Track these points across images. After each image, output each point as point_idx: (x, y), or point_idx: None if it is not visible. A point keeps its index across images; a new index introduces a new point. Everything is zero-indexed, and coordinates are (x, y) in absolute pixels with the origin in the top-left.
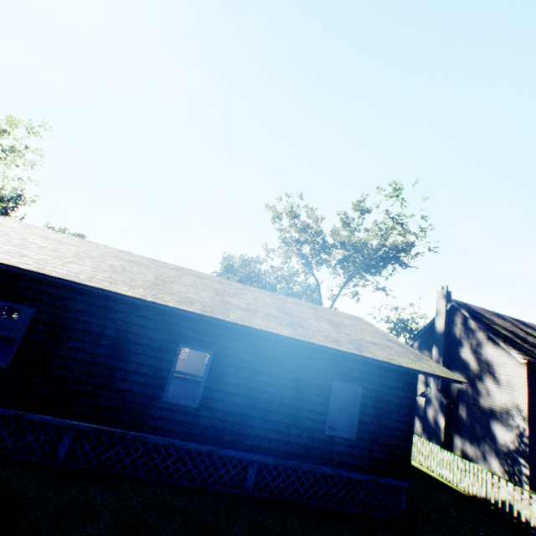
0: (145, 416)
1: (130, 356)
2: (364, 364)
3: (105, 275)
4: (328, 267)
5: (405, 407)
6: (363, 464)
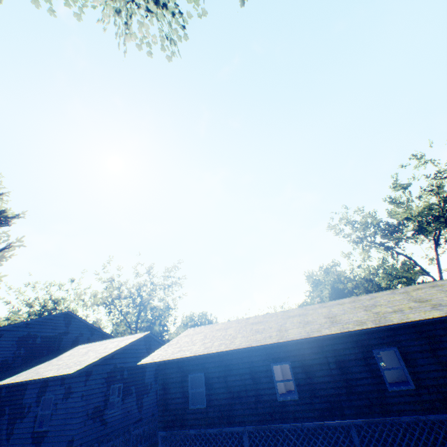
0: (386, 405)
1: (350, 369)
2: None
3: (307, 328)
4: (407, 240)
5: None
6: None
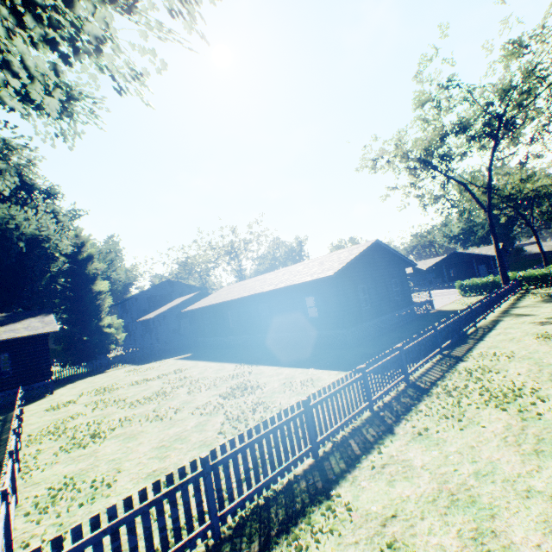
0: (262, 330)
1: (252, 314)
2: (312, 284)
3: (238, 294)
4: (471, 156)
5: (335, 296)
6: (325, 327)
